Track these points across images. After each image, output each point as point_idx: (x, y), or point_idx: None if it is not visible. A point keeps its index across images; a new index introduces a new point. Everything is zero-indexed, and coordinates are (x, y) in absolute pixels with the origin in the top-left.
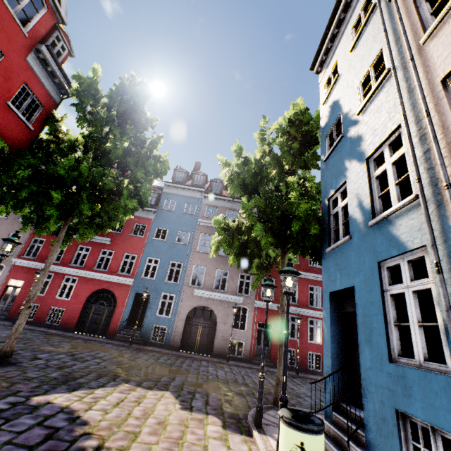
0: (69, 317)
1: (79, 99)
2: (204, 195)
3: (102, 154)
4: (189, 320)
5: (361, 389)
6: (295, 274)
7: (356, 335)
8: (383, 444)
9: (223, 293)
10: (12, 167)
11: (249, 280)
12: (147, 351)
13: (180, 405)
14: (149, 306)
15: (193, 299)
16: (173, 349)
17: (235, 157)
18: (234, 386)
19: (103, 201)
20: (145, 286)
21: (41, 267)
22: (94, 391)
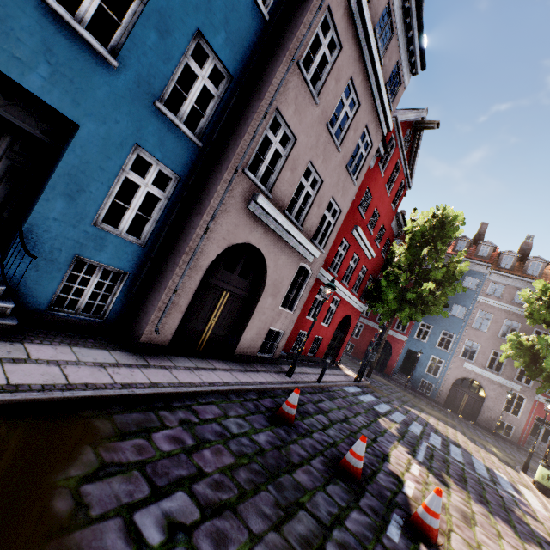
0: (357, 351)
1: (413, 238)
2: (488, 271)
3: (422, 273)
4: (455, 386)
5: None
6: None
7: None
8: None
9: (496, 374)
10: (387, 293)
11: None
12: (420, 398)
13: (469, 440)
14: (419, 363)
15: (462, 370)
16: (437, 404)
17: (539, 293)
18: (503, 452)
19: (423, 307)
20: (416, 345)
21: None
22: (420, 413)
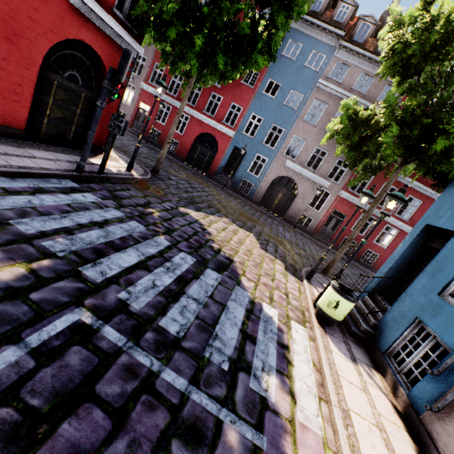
0: (181, 150)
1: None
2: (339, 43)
3: None
4: (273, 185)
5: (399, 296)
6: (402, 202)
7: (424, 264)
8: (392, 326)
9: (312, 172)
10: None
11: (344, 169)
12: (235, 198)
13: (259, 245)
14: (243, 162)
15: (282, 169)
16: (254, 203)
17: (419, 10)
18: (295, 248)
19: (234, 50)
20: (243, 142)
21: (162, 97)
22: (209, 216)
